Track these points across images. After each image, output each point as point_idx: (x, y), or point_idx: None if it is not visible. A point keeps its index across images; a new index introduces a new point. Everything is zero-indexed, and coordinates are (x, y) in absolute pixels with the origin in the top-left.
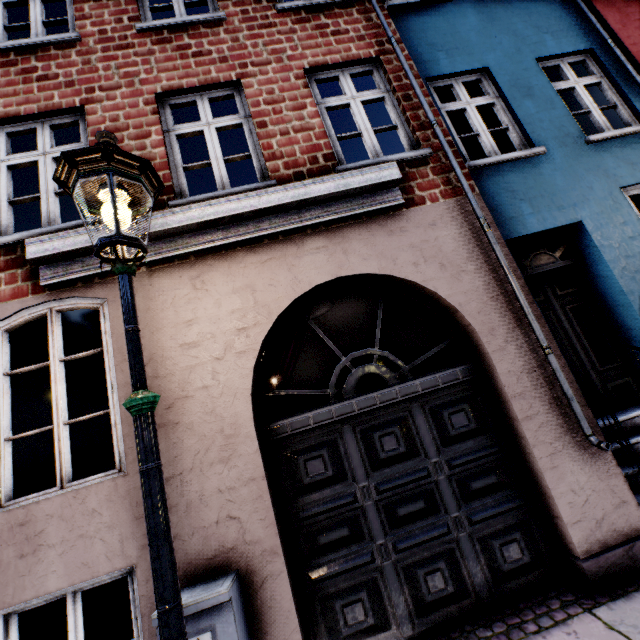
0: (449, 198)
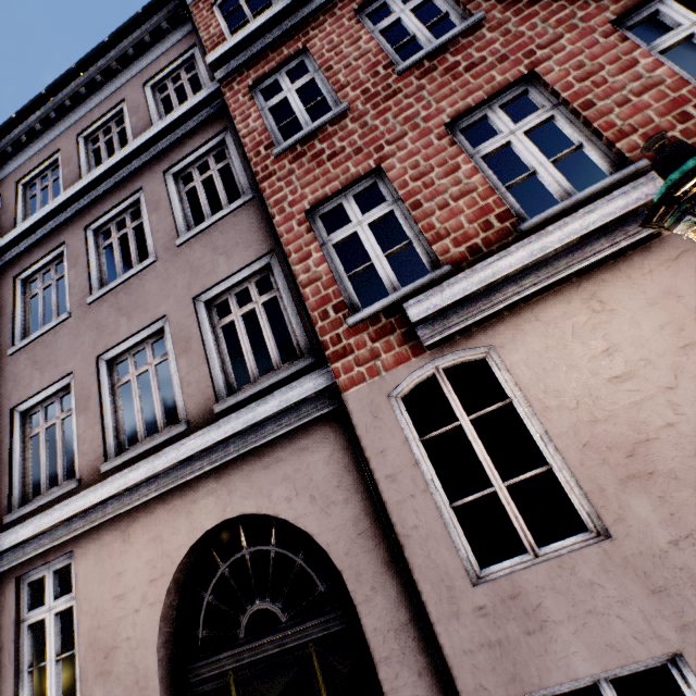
0: None
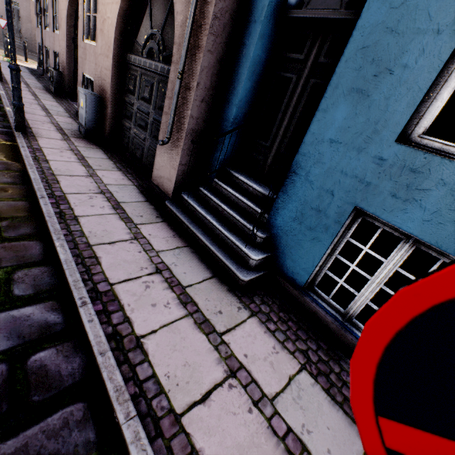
0: None
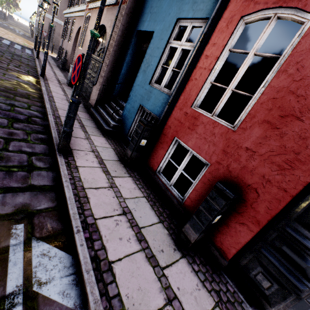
0: (122, 5)
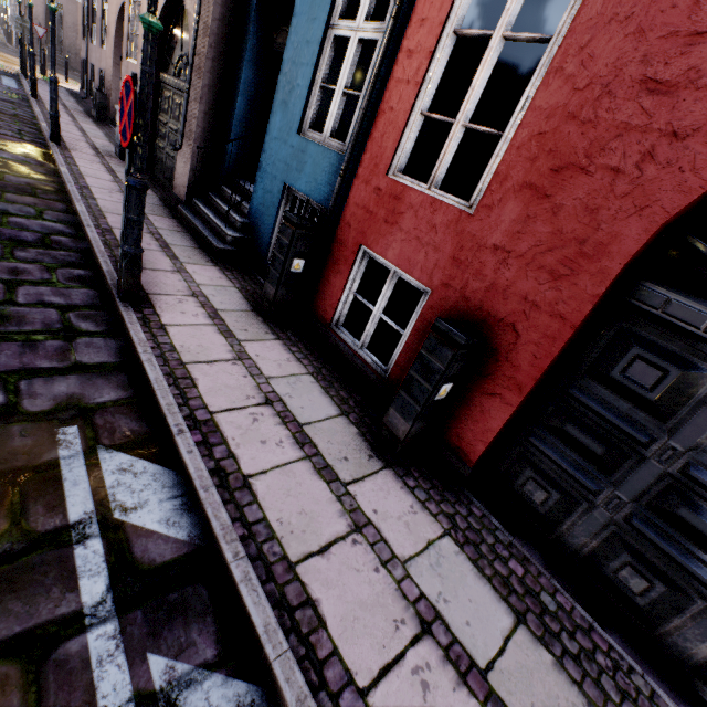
0: None
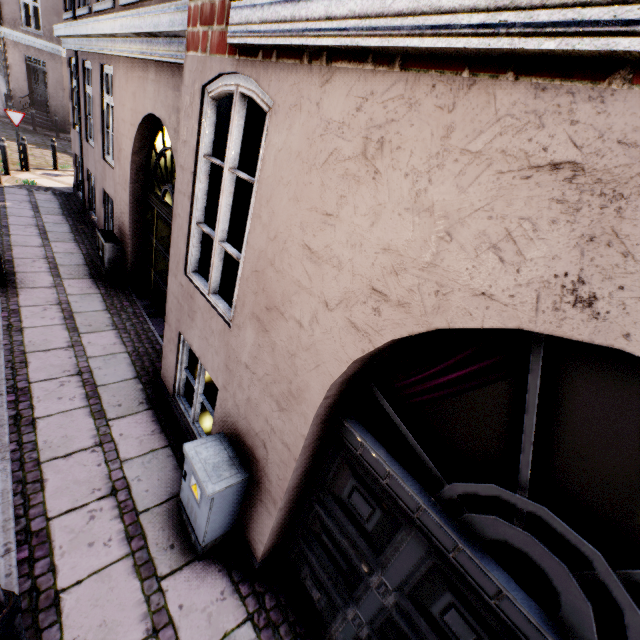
0: None
